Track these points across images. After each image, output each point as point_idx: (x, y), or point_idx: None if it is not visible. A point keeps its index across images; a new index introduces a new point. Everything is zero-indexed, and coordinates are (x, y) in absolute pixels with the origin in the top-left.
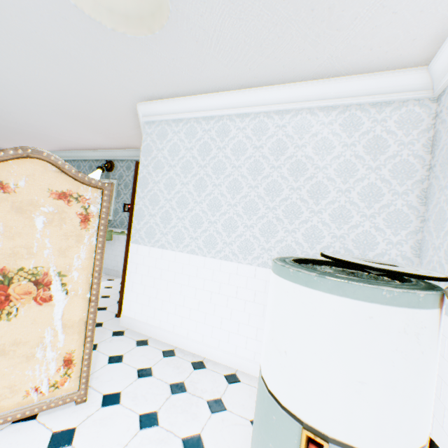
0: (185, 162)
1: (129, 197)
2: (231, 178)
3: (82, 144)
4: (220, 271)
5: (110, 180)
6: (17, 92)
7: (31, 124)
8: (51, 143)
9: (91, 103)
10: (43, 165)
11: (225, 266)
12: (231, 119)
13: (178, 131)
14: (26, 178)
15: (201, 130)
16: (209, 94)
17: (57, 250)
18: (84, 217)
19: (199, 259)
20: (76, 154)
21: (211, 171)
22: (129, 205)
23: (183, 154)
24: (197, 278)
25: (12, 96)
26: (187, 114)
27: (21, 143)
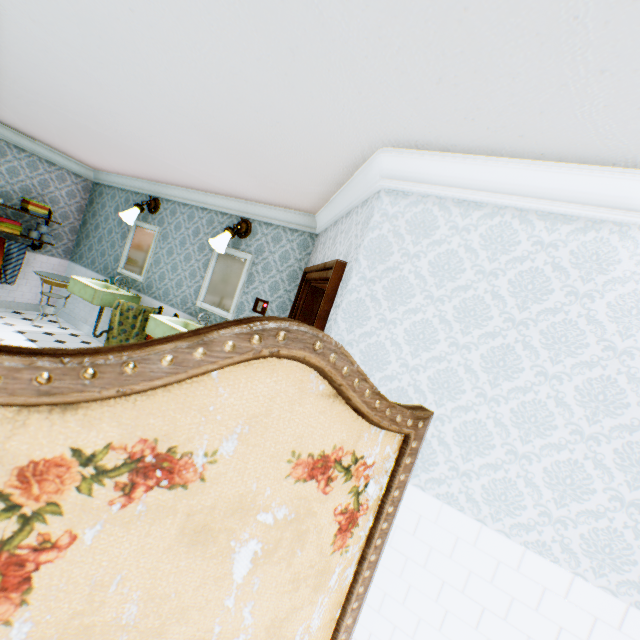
0: (471, 298)
1: (267, 288)
2: (594, 371)
3: (208, 184)
4: (516, 572)
5: (239, 253)
6: (144, 80)
7: (141, 138)
8: (157, 171)
9: (277, 128)
10: (296, 377)
11: (535, 566)
12: (624, 233)
13: (463, 227)
14: (243, 424)
15: (528, 239)
16: (587, 166)
17: (262, 626)
18: (346, 516)
19: (465, 522)
20: (191, 195)
21: (537, 339)
22: (264, 303)
23: (468, 280)
24: (449, 560)
25: (130, 86)
26: (502, 196)
27: (108, 161)
